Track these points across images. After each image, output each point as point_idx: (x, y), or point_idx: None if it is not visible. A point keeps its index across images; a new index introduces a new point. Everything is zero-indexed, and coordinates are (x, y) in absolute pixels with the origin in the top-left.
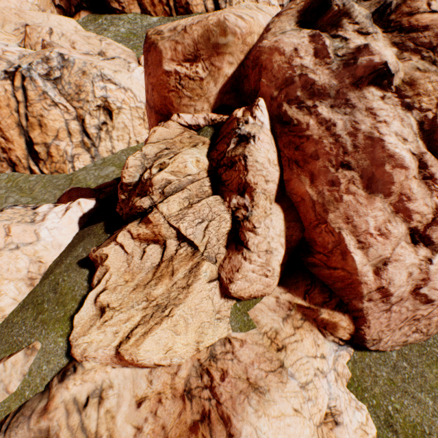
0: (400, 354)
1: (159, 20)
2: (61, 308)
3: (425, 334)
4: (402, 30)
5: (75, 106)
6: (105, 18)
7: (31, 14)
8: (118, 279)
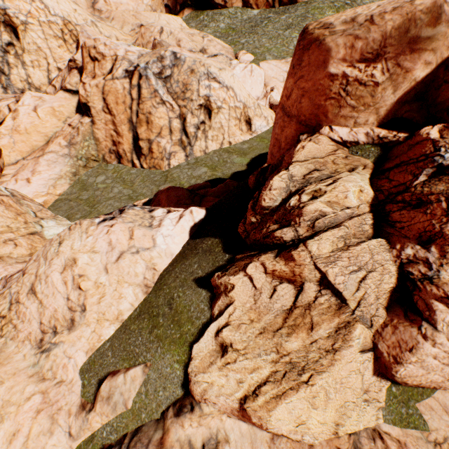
0: None
1: (260, 13)
2: (177, 330)
3: None
4: None
5: (180, 104)
6: (207, 14)
7: (145, 14)
8: (241, 315)
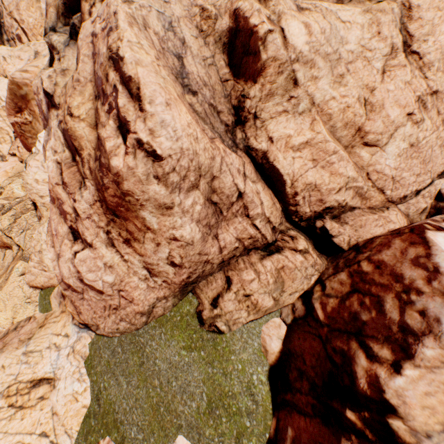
0: (119, 340)
1: None
2: None
3: (130, 323)
4: None
5: None
6: None
7: None
8: None
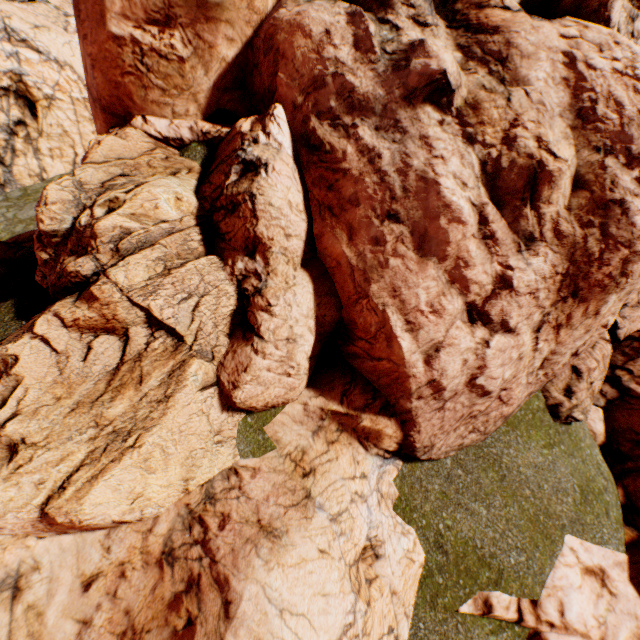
0: (455, 460)
1: None
2: None
3: (482, 433)
4: (469, 28)
5: None
6: None
7: None
8: (41, 396)
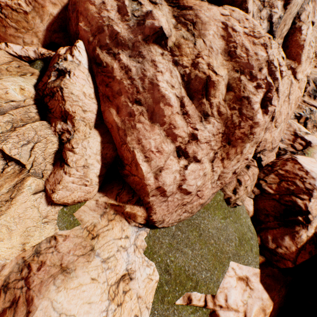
0: (177, 227)
1: None
2: None
3: (190, 213)
4: (179, 7)
5: None
6: None
7: None
8: None
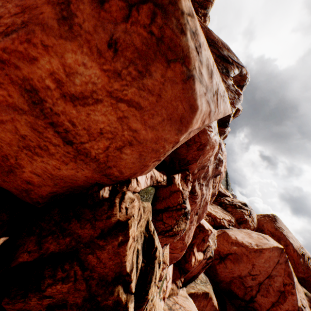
0: None
1: None
2: None
3: None
4: None
5: None
6: None
7: None
8: None
